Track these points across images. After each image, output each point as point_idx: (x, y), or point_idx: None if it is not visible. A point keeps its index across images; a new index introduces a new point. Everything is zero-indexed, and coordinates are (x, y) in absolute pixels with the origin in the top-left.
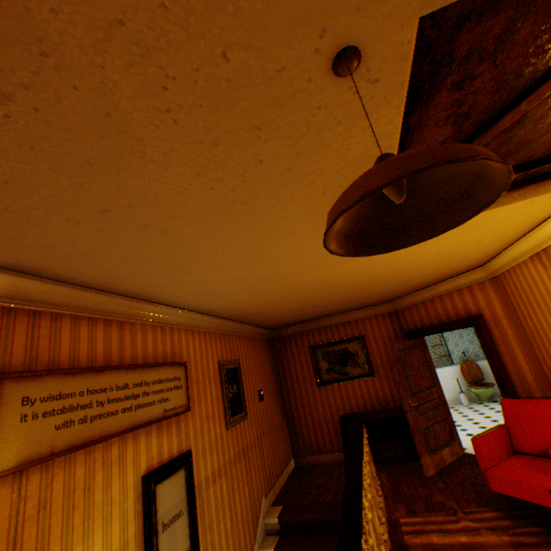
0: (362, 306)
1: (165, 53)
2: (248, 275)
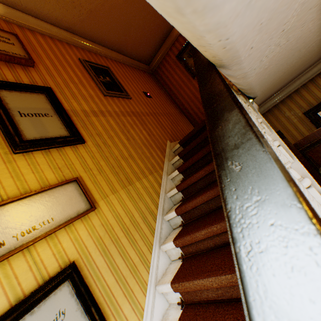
0: None
1: None
2: None
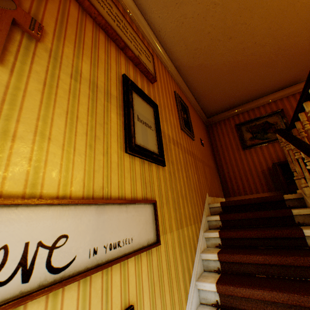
0: (282, 84)
1: None
2: None
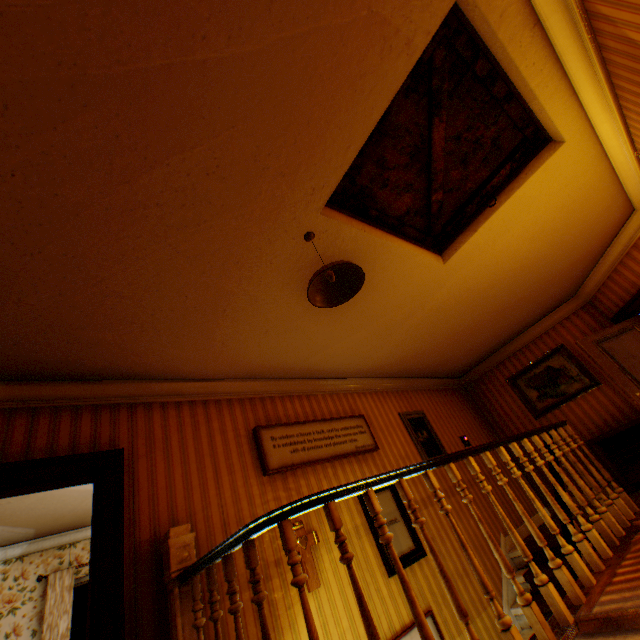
0: (540, 314)
1: (256, 274)
2: (368, 334)
